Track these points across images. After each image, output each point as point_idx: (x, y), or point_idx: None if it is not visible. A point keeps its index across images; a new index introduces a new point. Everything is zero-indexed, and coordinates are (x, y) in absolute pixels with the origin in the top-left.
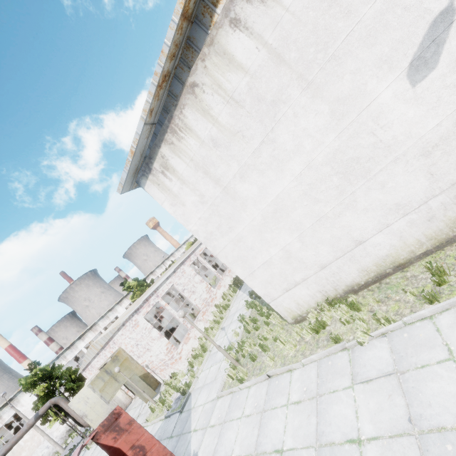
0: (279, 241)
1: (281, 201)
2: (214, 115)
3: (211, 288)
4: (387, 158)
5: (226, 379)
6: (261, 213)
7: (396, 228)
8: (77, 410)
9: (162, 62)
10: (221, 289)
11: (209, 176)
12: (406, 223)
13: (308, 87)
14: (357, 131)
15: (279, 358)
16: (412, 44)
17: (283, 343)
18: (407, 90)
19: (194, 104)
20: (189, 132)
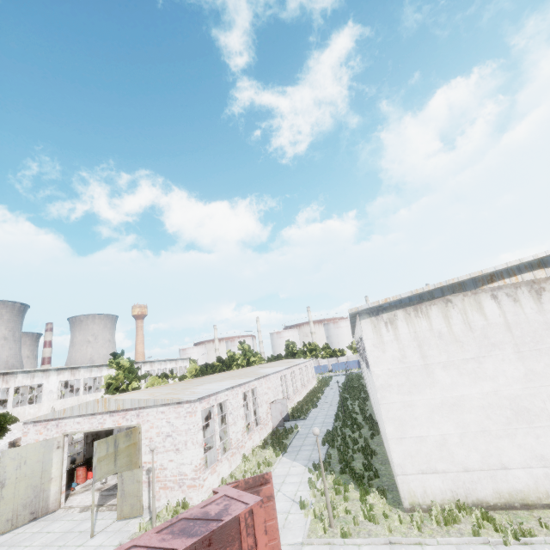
0: (443, 427)
1: (463, 400)
2: (451, 323)
3: (246, 433)
4: (547, 422)
5: (309, 531)
6: (442, 398)
7: (535, 472)
8: (2, 468)
9: (449, 282)
10: (250, 441)
11: (420, 349)
12: (543, 473)
13: (517, 352)
14: (535, 394)
15: (397, 531)
16: None
17: (400, 520)
18: None
19: (442, 308)
20: (427, 318)
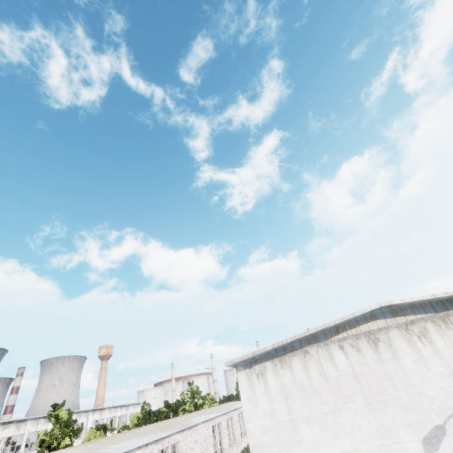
0: None
1: None
2: (310, 374)
3: None
4: None
5: None
6: None
7: None
8: None
9: (301, 335)
10: None
11: (287, 403)
12: None
13: (368, 404)
14: (390, 452)
15: None
16: (425, 428)
17: None
18: (421, 451)
19: (302, 359)
20: (290, 369)
